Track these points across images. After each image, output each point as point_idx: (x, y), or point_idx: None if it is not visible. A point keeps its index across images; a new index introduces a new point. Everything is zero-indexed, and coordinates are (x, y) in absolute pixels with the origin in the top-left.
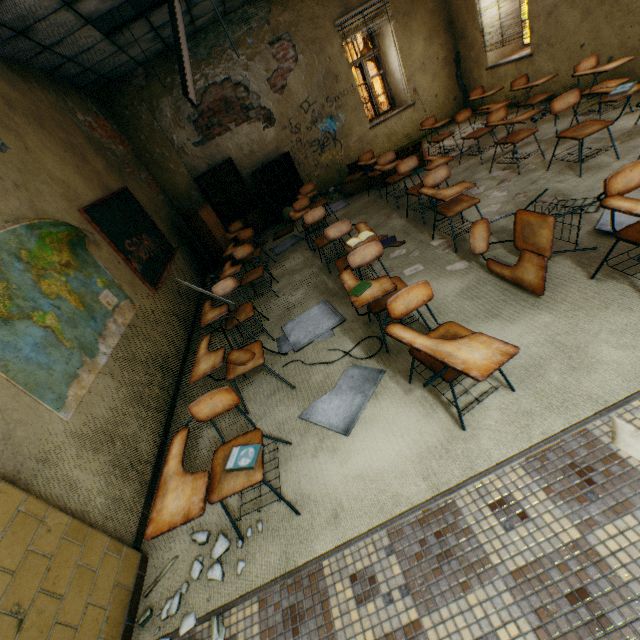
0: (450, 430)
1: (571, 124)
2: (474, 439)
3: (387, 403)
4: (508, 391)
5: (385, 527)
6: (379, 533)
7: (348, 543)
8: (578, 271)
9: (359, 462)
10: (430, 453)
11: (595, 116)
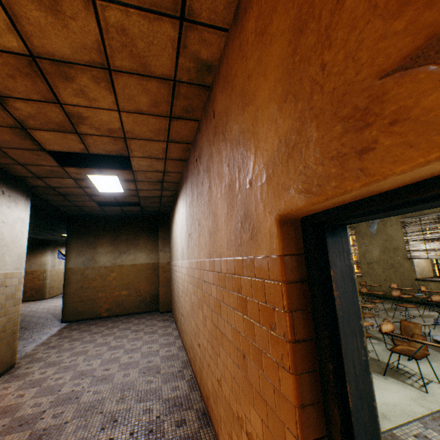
0: (420, 392)
1: (391, 306)
2: (435, 396)
3: (377, 381)
4: (437, 383)
5: (416, 420)
6: (414, 422)
7: (401, 425)
8: (436, 352)
9: (380, 399)
10: (417, 398)
11: (401, 306)
